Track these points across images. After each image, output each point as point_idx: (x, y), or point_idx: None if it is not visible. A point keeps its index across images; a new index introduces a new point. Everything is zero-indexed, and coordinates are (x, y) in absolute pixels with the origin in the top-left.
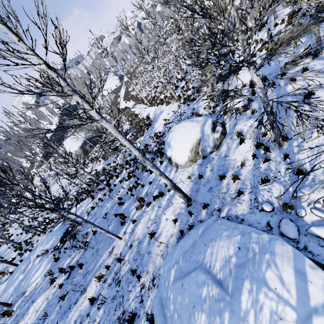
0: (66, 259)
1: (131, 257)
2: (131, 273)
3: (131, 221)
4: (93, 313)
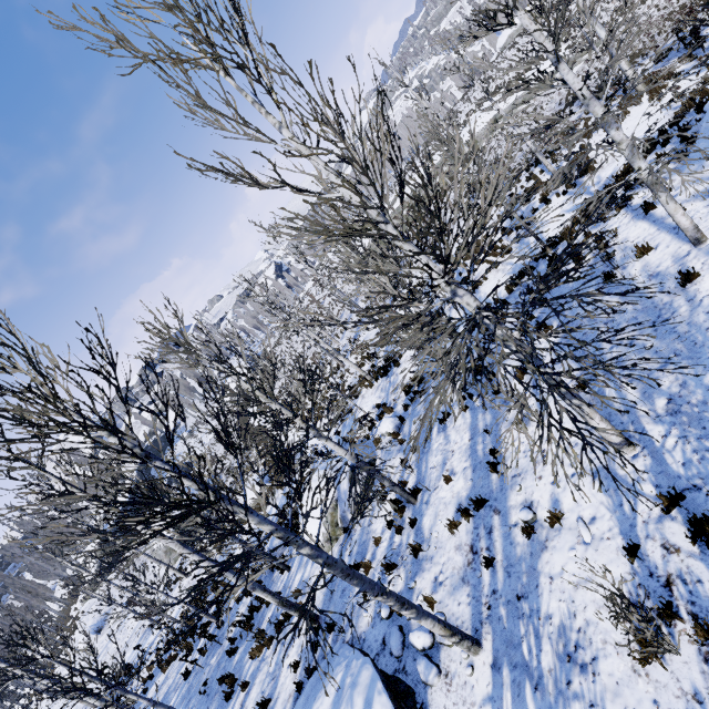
0: None
1: None
2: None
3: (240, 686)
4: None
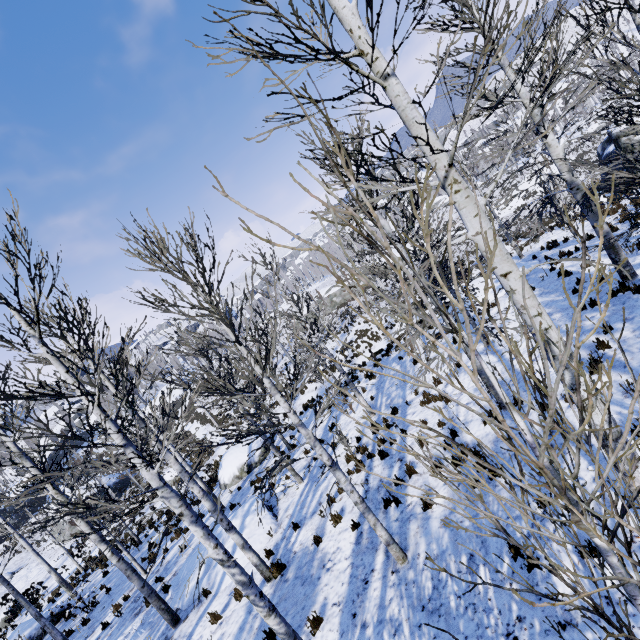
0: None
1: (157, 576)
2: (155, 579)
3: (163, 550)
4: (105, 633)
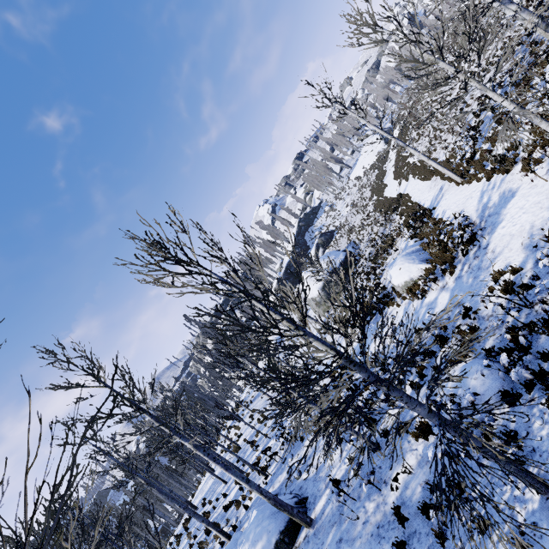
0: None
1: None
2: None
3: None
4: None
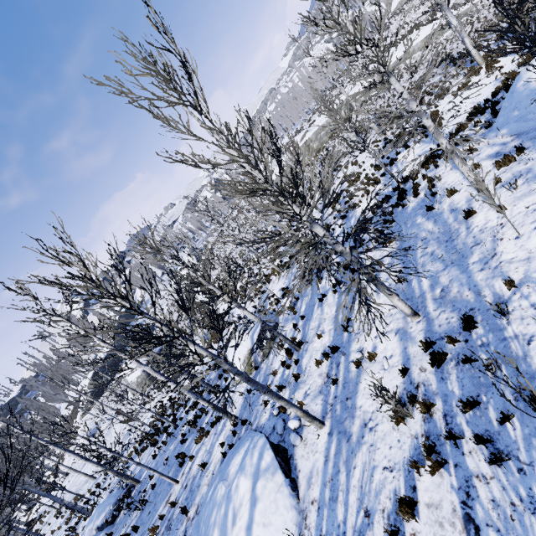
0: (120, 531)
1: (185, 497)
2: (180, 510)
3: (189, 457)
4: None
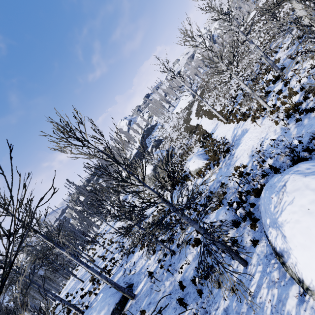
0: None
1: None
2: None
3: None
4: None
